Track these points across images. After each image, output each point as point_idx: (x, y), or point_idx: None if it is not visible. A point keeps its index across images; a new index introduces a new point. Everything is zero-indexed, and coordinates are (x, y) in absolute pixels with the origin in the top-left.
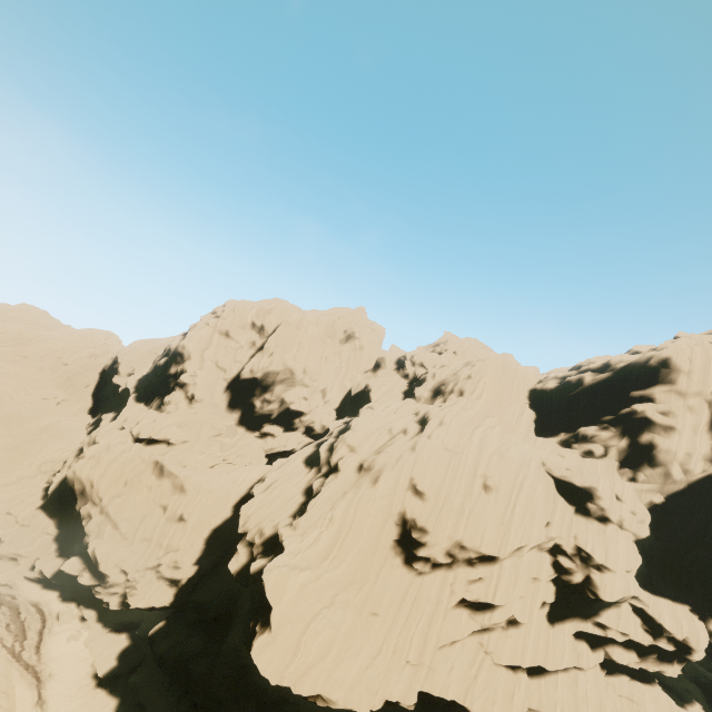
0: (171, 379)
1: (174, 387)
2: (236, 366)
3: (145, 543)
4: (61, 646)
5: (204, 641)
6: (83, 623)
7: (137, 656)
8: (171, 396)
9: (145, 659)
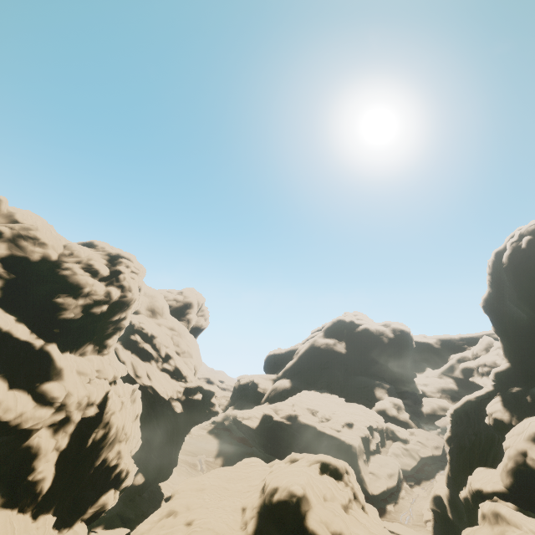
0: (111, 325)
1: (115, 332)
2: None
3: None
4: None
5: (158, 457)
6: None
7: (118, 517)
8: (115, 340)
9: (121, 512)
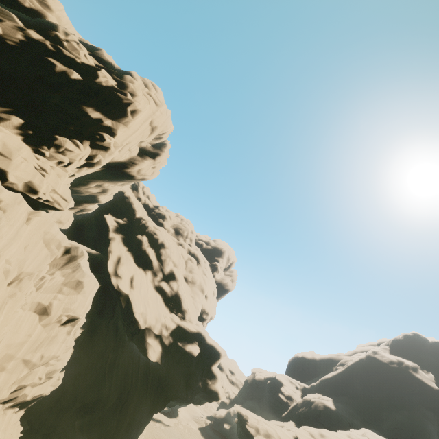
0: (77, 118)
1: (79, 135)
2: (127, 153)
3: None
4: None
5: (85, 435)
6: None
7: None
8: (75, 147)
9: None
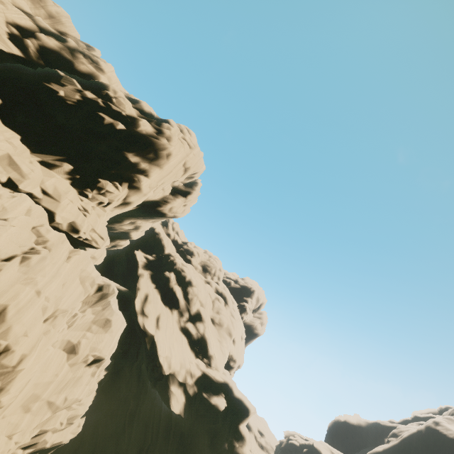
0: (118, 163)
1: (119, 178)
2: (160, 192)
3: (19, 411)
4: None
5: None
6: None
7: None
8: (115, 189)
9: None
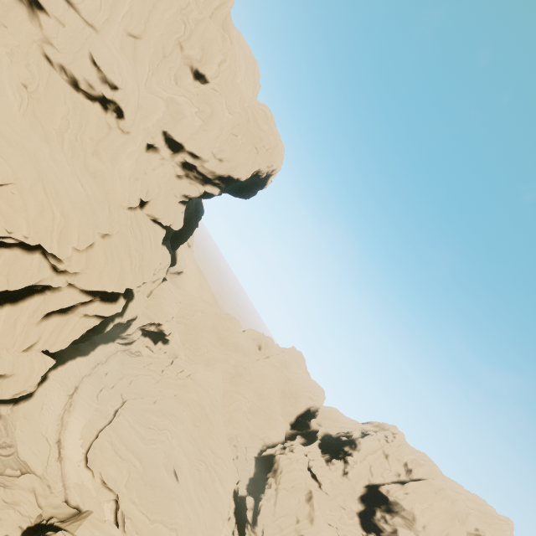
0: (342, 452)
1: (341, 458)
2: (380, 478)
3: (279, 528)
4: (222, 535)
5: None
6: (232, 535)
7: None
8: (337, 461)
9: None
